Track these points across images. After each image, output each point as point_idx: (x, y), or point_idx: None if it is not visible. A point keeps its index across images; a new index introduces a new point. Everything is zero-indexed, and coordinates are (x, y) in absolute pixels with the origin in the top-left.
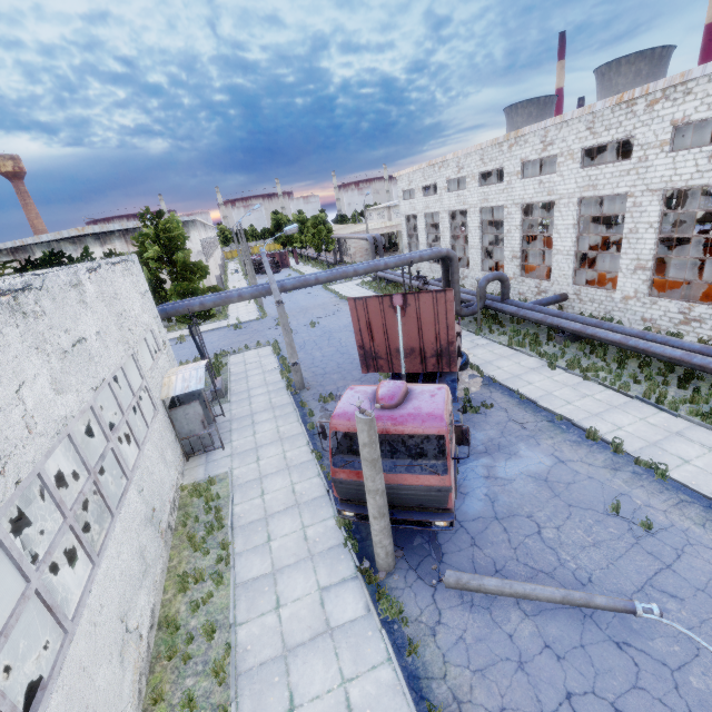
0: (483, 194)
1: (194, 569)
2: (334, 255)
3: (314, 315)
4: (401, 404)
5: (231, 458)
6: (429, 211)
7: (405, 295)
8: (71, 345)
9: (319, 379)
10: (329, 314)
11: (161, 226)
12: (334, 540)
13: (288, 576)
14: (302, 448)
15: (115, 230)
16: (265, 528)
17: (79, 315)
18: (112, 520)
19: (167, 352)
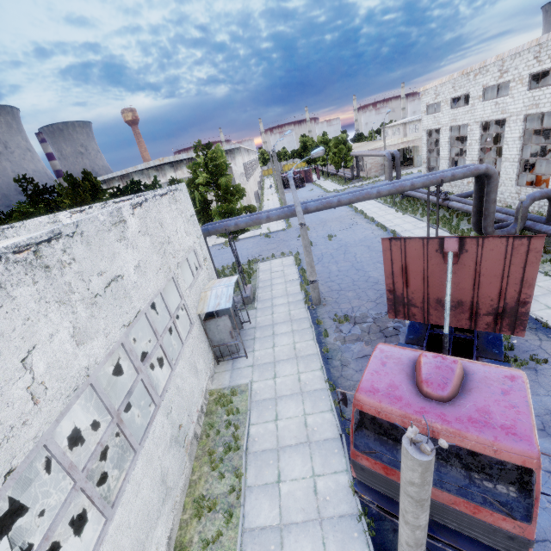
0: (532, 98)
1: (208, 499)
2: (351, 171)
3: (331, 228)
4: (454, 396)
5: (252, 370)
6: (456, 124)
7: (462, 238)
8: (104, 286)
9: (335, 296)
10: (345, 227)
11: (209, 155)
12: (346, 505)
13: (295, 539)
14: (315, 372)
15: (183, 159)
16: (276, 463)
17: (117, 253)
18: (134, 457)
19: (207, 266)
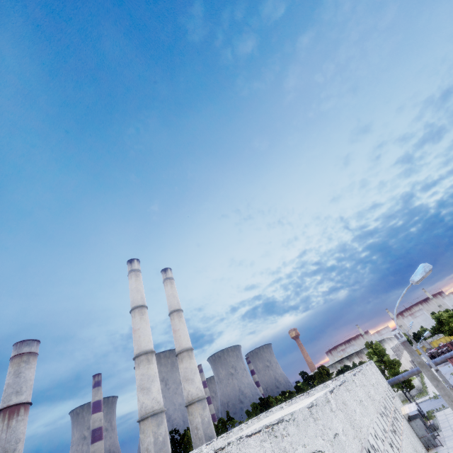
0: None
1: None
2: None
3: None
4: None
5: (447, 449)
6: None
7: None
8: (372, 384)
9: None
10: None
11: (374, 347)
12: None
13: None
14: None
15: (352, 353)
16: None
17: (370, 377)
18: (401, 436)
19: (397, 399)
